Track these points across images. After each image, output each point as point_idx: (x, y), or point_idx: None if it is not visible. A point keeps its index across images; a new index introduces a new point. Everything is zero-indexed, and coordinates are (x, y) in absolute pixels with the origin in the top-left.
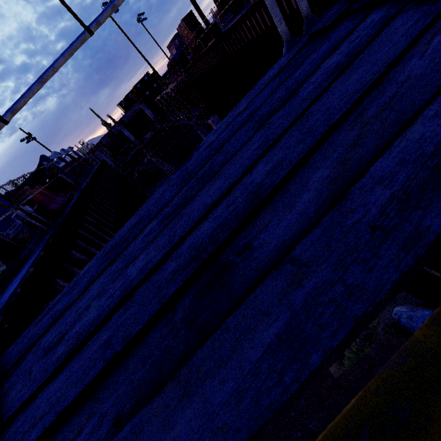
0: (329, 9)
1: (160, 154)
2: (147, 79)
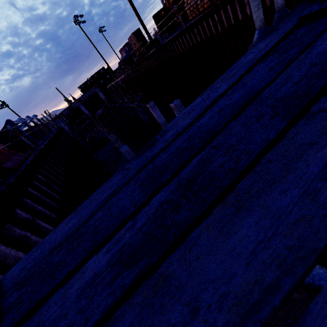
0: (306, 2)
1: (108, 126)
2: (102, 71)
